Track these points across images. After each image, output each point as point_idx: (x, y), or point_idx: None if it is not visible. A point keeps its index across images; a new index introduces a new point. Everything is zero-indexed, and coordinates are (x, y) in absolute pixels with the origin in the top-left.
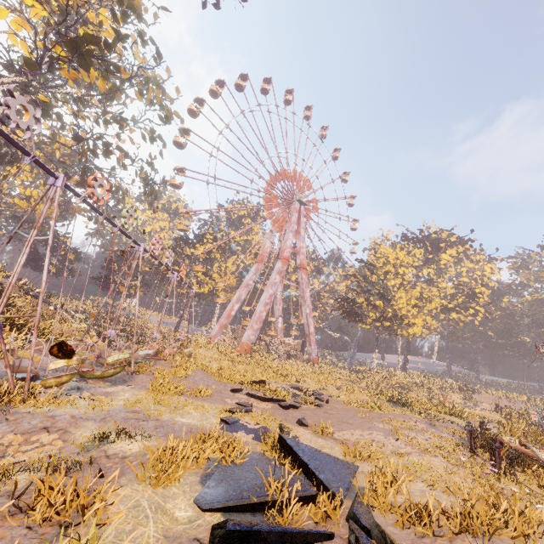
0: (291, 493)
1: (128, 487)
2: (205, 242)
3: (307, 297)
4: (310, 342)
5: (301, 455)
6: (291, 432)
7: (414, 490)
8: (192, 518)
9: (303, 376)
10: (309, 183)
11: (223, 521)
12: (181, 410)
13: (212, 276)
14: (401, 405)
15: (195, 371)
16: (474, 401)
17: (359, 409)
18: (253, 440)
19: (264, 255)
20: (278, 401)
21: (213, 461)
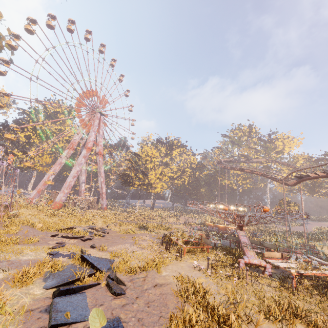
0: (85, 274)
1: (12, 289)
2: (25, 130)
3: (102, 172)
4: (103, 198)
5: (90, 260)
6: (87, 252)
7: (134, 263)
8: (43, 293)
9: (96, 220)
10: (107, 101)
11: (58, 289)
12: (21, 253)
13: (31, 155)
14: (144, 229)
15: (22, 227)
16: (179, 220)
17: (123, 234)
18: (67, 259)
19: (74, 144)
20: (80, 237)
21: (48, 272)
